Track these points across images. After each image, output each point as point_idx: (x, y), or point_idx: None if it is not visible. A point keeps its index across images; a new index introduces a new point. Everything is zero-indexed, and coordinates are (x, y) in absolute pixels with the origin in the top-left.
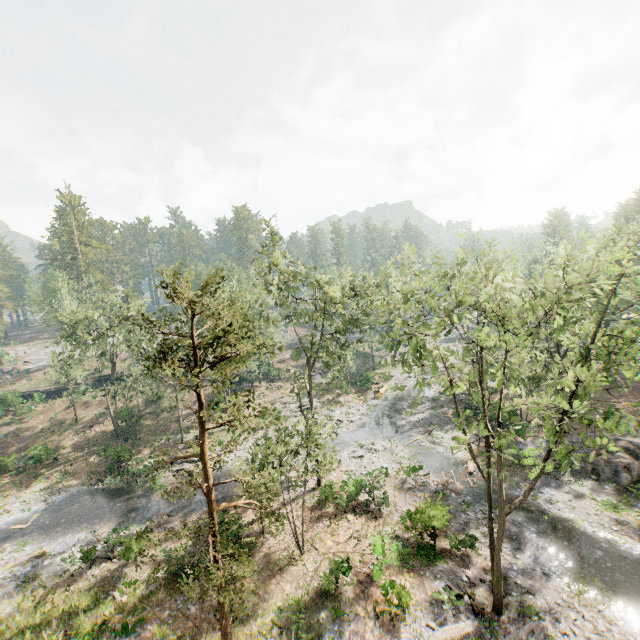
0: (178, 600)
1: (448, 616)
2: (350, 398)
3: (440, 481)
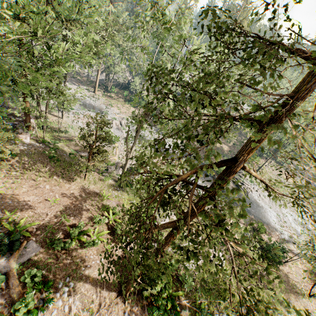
0: None
1: None
2: None
3: None
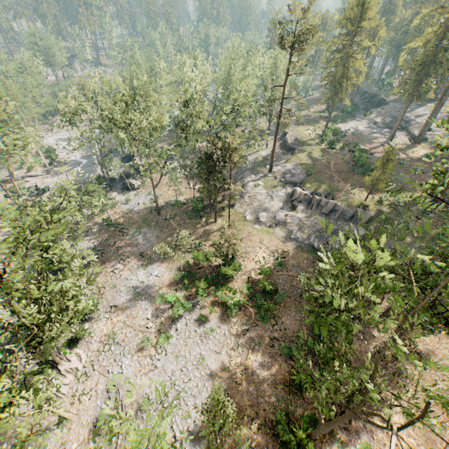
0: None
1: (41, 173)
2: None
3: (80, 153)
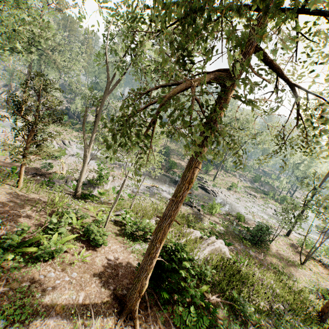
0: (241, 245)
1: None
2: (274, 202)
3: None
